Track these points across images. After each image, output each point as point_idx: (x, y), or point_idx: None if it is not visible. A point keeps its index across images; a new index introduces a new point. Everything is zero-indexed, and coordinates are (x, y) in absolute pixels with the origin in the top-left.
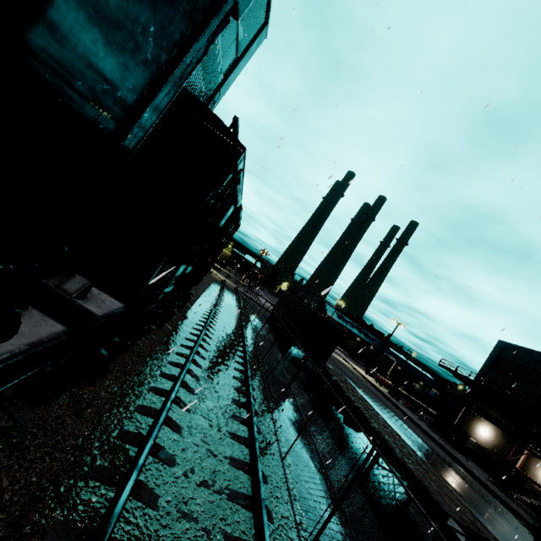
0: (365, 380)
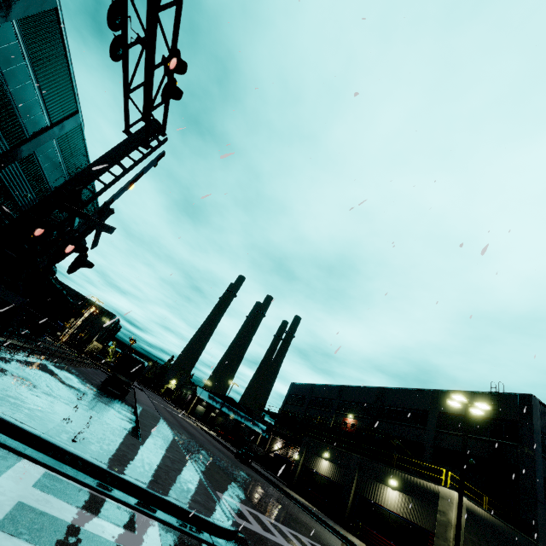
0: (200, 428)
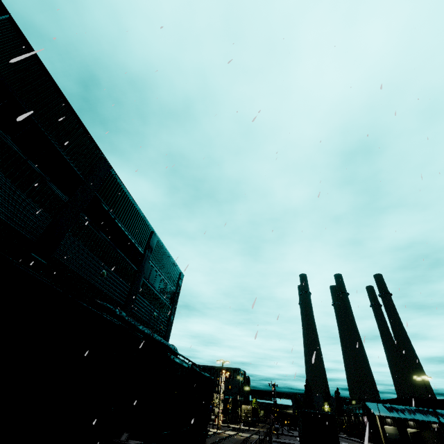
0: None
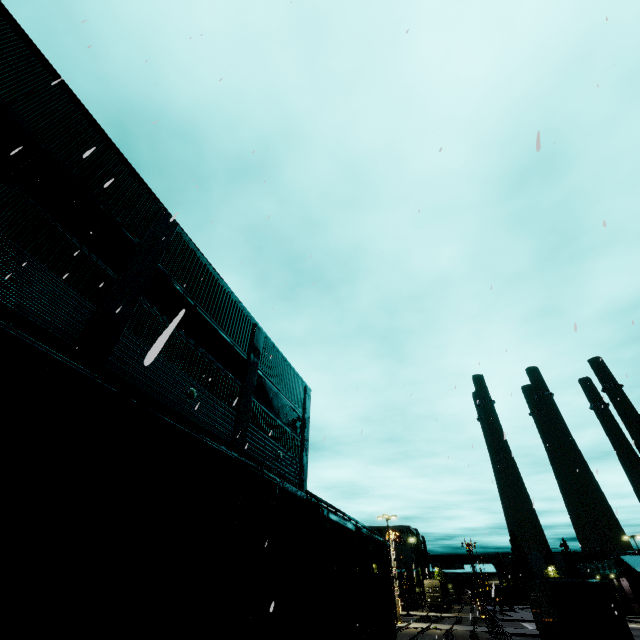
0: None
